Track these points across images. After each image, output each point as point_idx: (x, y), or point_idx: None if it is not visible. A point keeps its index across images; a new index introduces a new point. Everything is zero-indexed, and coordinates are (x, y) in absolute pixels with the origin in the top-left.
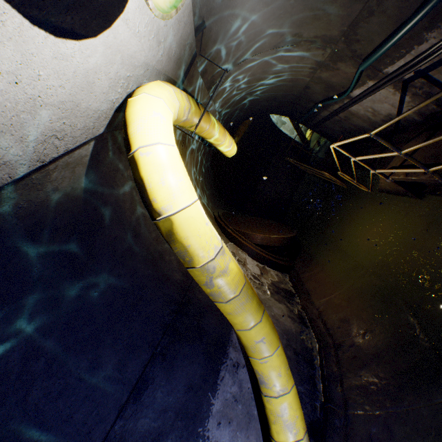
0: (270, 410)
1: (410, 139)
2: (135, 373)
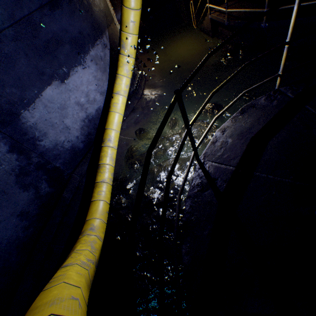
0: (121, 62)
1: (230, 1)
2: None
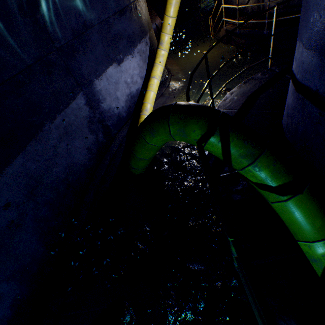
0: (159, 54)
1: (242, 17)
2: (122, 5)
